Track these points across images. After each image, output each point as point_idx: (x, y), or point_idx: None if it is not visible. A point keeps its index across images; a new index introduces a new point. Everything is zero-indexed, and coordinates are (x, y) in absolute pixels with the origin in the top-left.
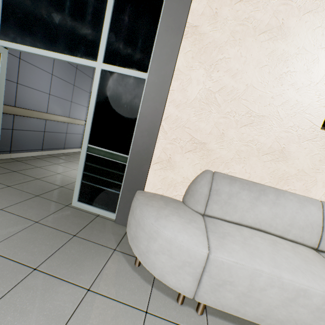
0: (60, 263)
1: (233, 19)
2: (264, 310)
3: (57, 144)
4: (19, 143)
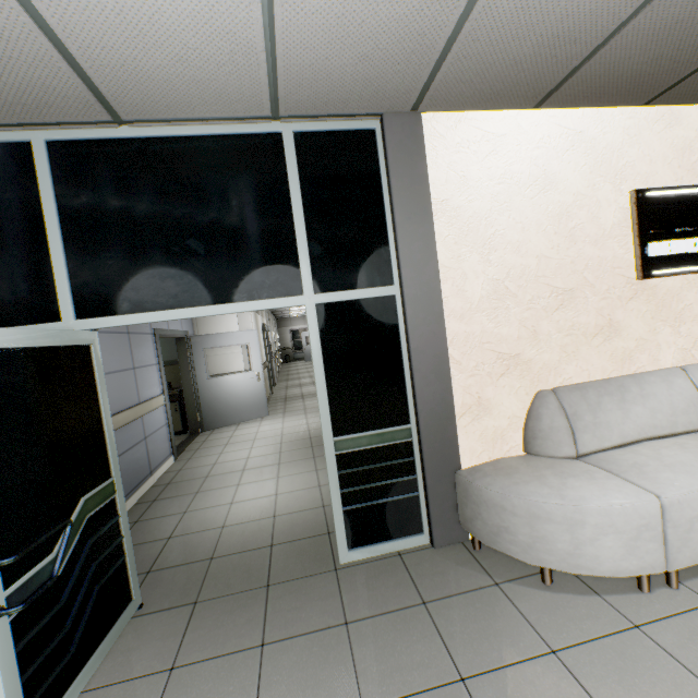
0: (473, 649)
1: (488, 180)
2: None
3: (139, 473)
4: None
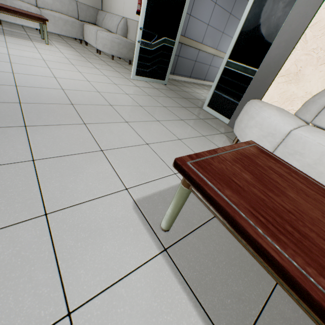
0: (192, 123)
1: None
2: (322, 182)
3: (200, 75)
4: (179, 69)
